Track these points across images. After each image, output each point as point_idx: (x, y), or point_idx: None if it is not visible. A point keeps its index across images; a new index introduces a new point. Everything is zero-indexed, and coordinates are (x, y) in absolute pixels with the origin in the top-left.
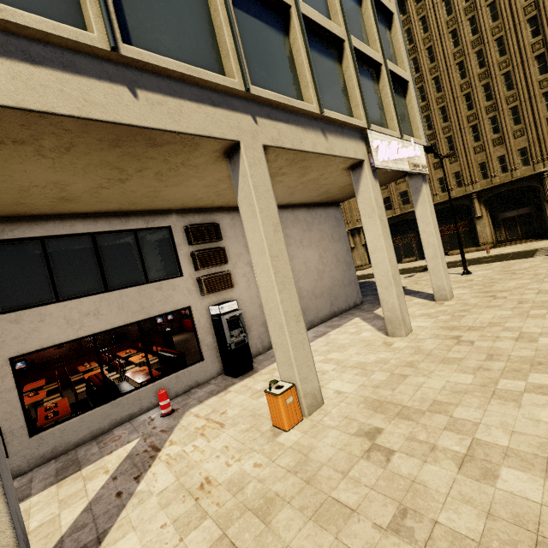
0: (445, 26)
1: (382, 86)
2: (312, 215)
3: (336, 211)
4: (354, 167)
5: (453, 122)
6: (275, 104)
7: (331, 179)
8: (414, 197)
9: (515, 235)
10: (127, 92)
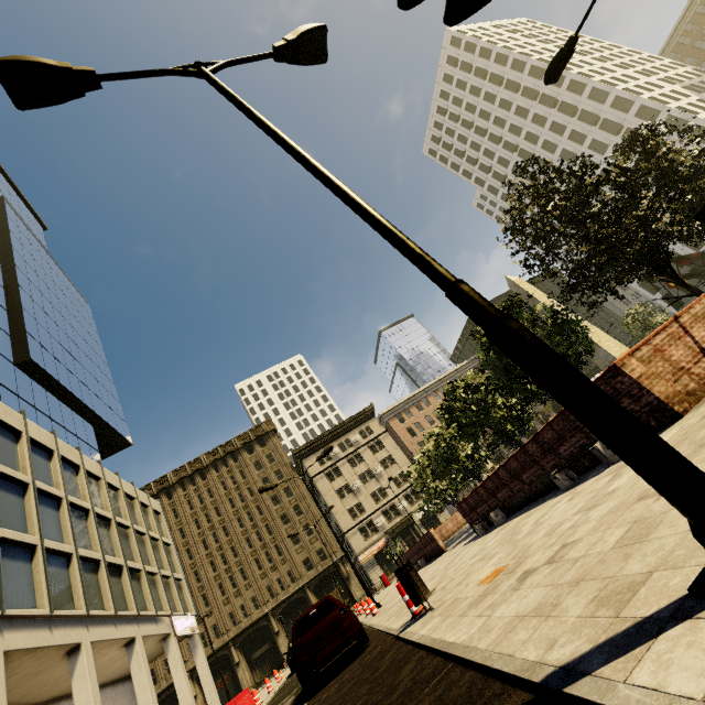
0: (190, 516)
1: (172, 587)
2: (116, 691)
3: (131, 683)
4: (165, 638)
5: (205, 582)
6: (143, 616)
7: (148, 649)
8: (194, 650)
9: (267, 671)
10: (115, 626)
